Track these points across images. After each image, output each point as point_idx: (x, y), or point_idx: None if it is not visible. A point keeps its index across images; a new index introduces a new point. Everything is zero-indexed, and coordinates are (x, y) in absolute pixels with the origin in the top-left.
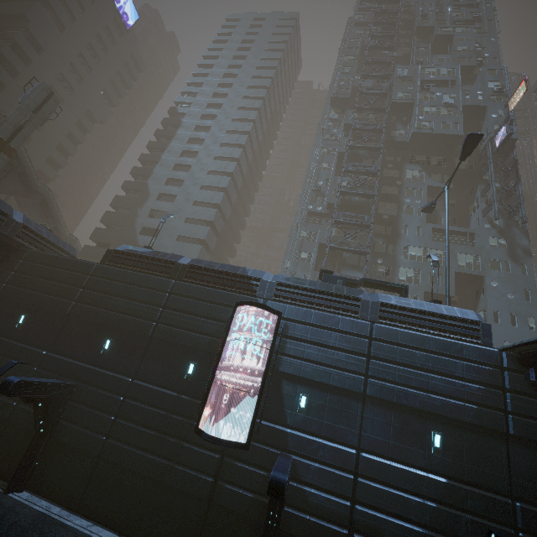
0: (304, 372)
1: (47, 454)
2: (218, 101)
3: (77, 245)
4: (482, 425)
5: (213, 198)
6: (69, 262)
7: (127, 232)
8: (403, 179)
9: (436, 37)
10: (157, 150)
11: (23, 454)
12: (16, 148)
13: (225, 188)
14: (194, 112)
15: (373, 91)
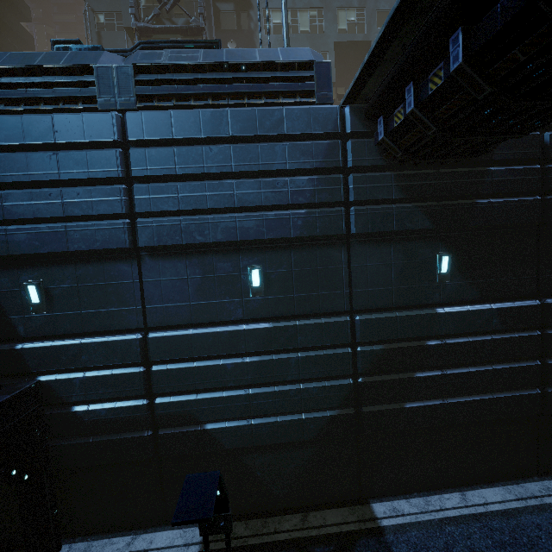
0: (15, 246)
1: None
2: None
3: None
4: (314, 236)
5: None
6: None
7: None
8: None
9: None
10: None
11: None
12: None
13: None
14: None
15: None
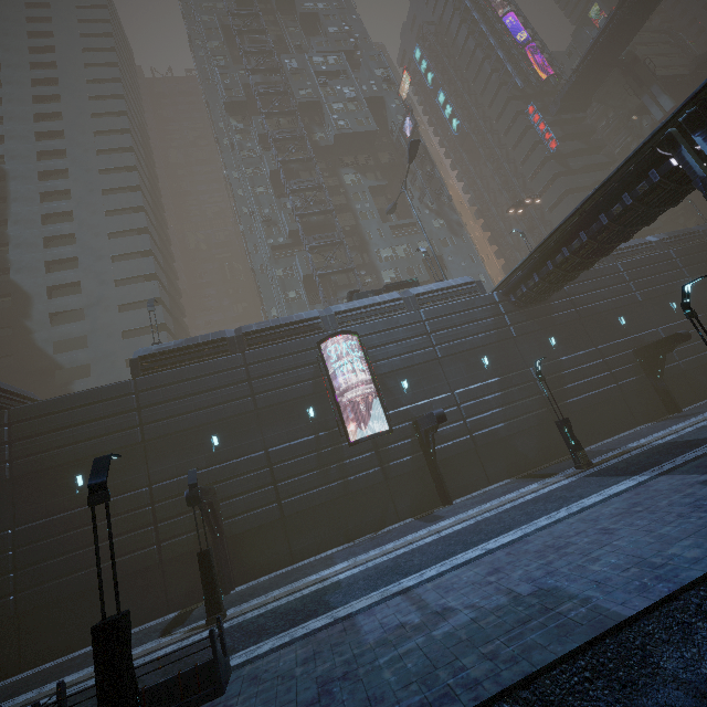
0: (396, 366)
1: (231, 553)
2: (53, 127)
3: None
4: (502, 340)
5: (141, 268)
6: (90, 394)
7: (32, 360)
8: (344, 186)
9: (302, 14)
10: None
11: None
12: None
13: (149, 250)
14: (19, 151)
15: (271, 90)
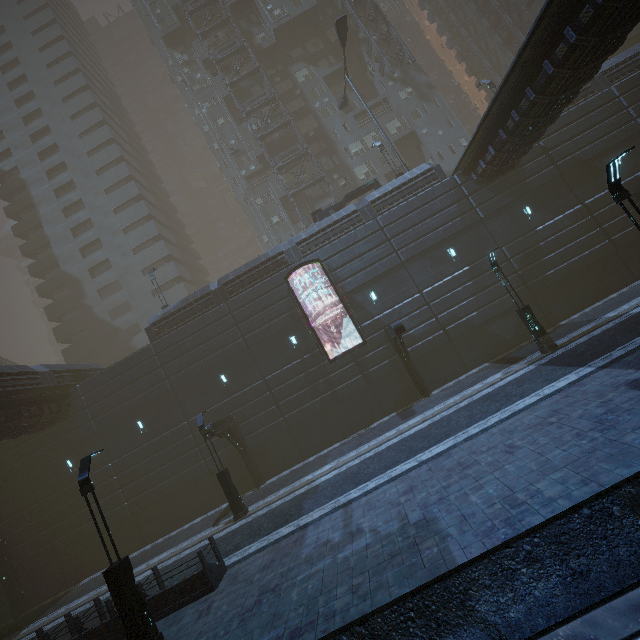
0: (362, 280)
1: (256, 459)
2: (39, 126)
3: None
4: (467, 226)
5: (147, 233)
6: (126, 363)
7: (99, 329)
8: (299, 86)
9: None
10: (31, 231)
11: (242, 473)
12: None
13: (148, 215)
14: (25, 159)
15: (200, 2)
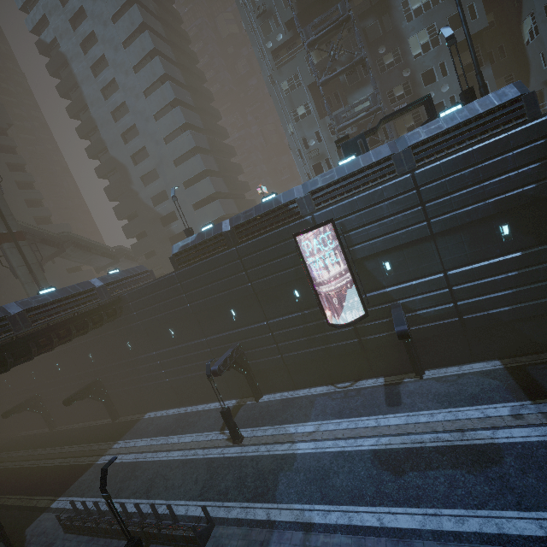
0: (377, 248)
1: (258, 378)
2: None
3: (125, 250)
4: (543, 197)
5: (175, 121)
6: (157, 284)
7: (146, 213)
8: None
9: None
10: (81, 113)
11: (246, 384)
12: (19, 230)
13: (174, 99)
14: (60, 28)
15: None
